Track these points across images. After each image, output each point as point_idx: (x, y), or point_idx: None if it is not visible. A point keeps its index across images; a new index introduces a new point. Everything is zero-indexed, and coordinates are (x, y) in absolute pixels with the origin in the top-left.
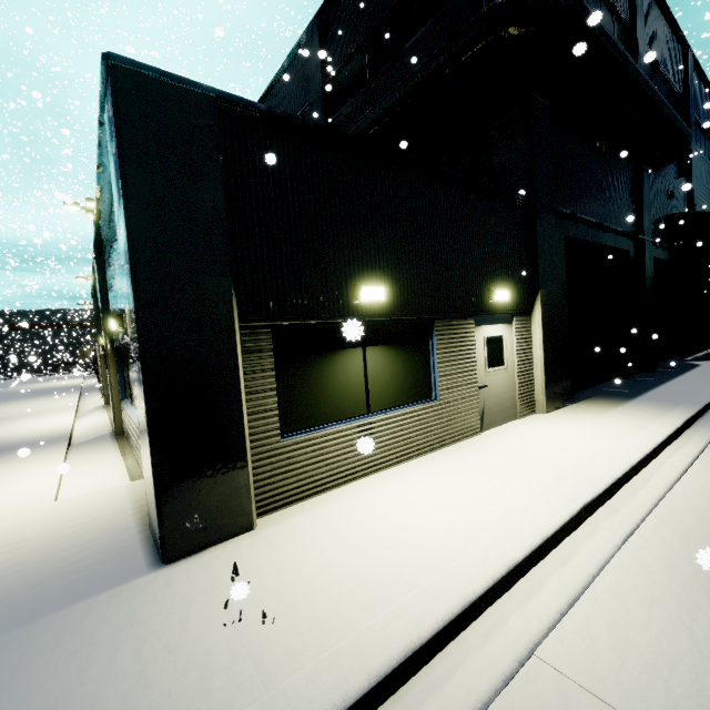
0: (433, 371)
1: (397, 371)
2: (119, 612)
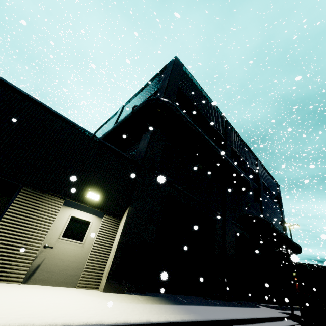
0: (1, 215)
1: None
2: None
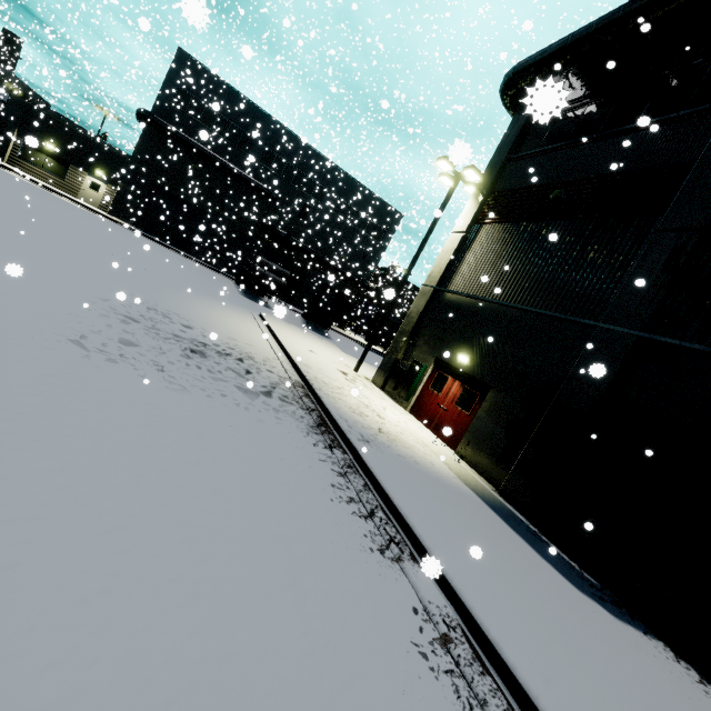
0: (67, 174)
1: (56, 167)
2: None
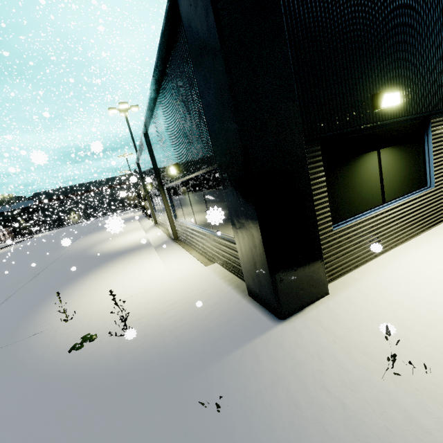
0: (428, 163)
1: (401, 167)
2: (279, 355)
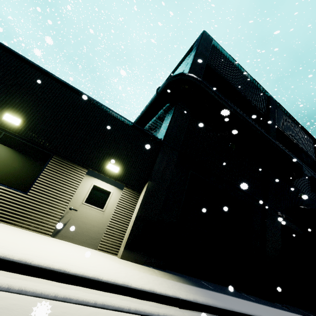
0: (36, 178)
1: (11, 164)
2: None
